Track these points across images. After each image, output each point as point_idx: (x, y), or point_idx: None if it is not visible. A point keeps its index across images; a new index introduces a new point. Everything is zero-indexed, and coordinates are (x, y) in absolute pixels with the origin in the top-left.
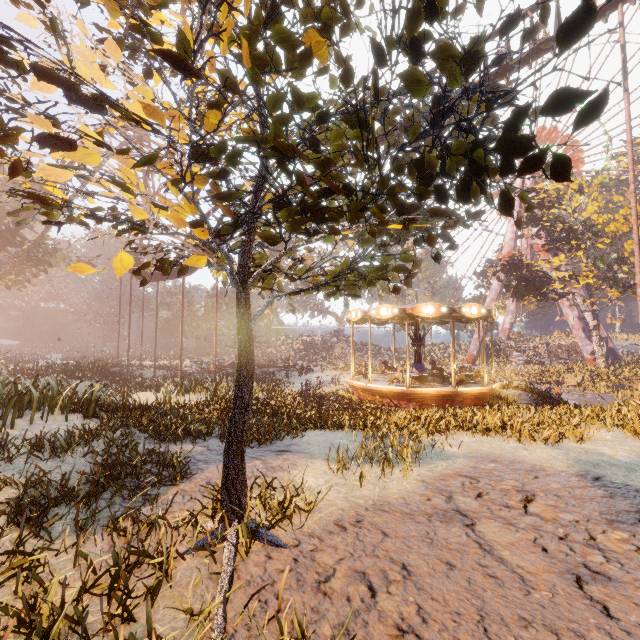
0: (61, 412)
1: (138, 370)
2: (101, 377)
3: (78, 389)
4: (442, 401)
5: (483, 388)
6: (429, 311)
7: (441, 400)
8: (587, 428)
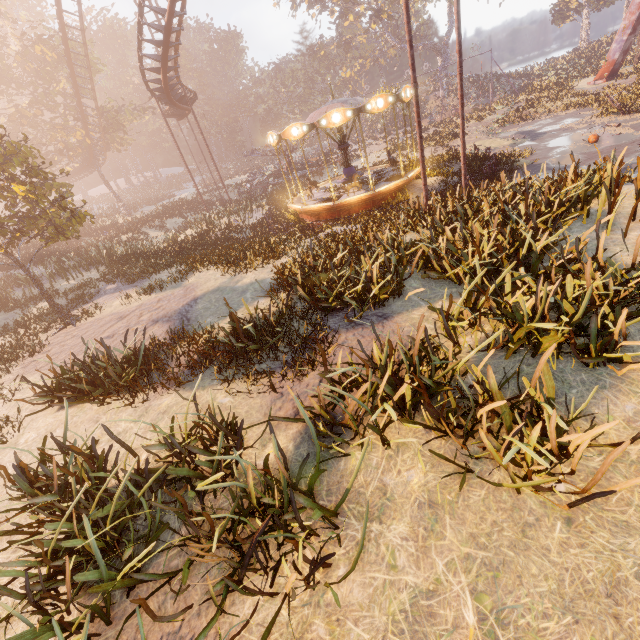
0: (105, 265)
1: (221, 193)
2: (184, 212)
3: (169, 226)
4: (331, 213)
5: (363, 195)
6: (294, 134)
7: (331, 212)
8: (264, 262)
